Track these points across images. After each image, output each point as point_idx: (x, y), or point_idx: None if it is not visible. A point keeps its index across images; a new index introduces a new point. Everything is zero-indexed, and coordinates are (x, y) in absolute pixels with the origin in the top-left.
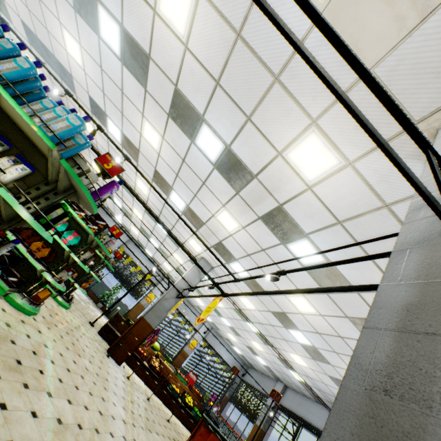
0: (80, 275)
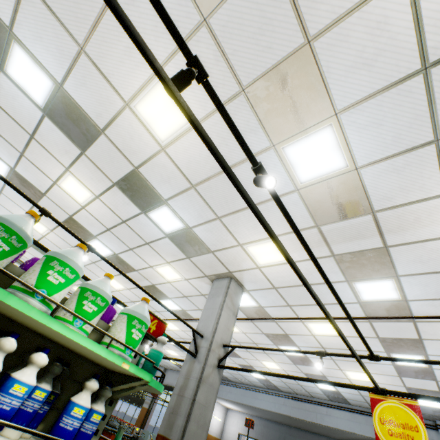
0: None
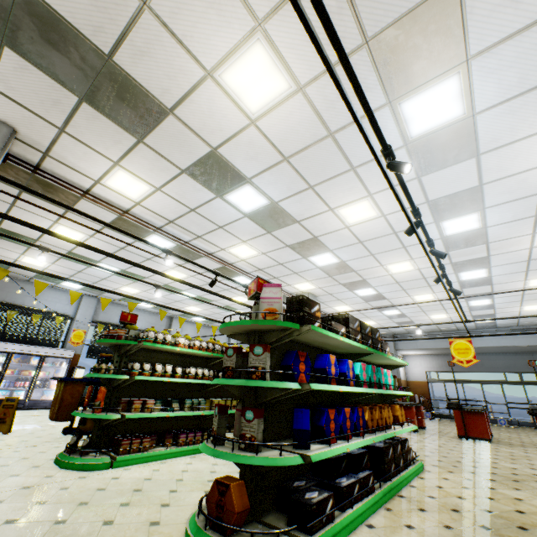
0: None
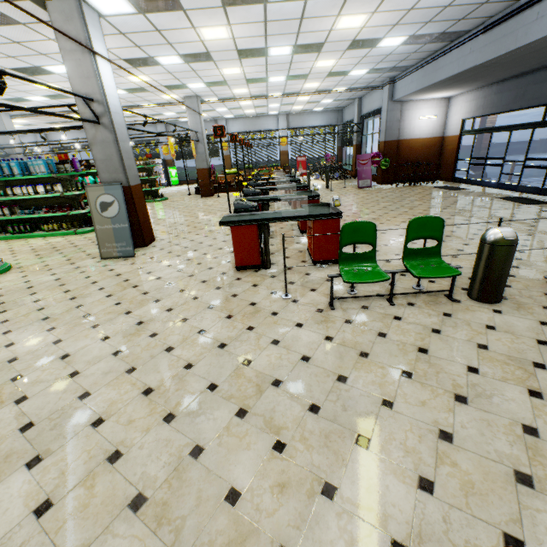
0: (151, 183)
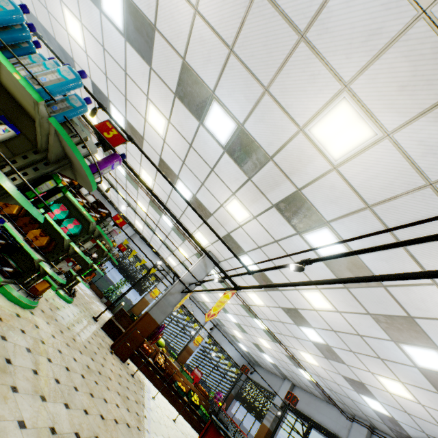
0: (83, 268)
